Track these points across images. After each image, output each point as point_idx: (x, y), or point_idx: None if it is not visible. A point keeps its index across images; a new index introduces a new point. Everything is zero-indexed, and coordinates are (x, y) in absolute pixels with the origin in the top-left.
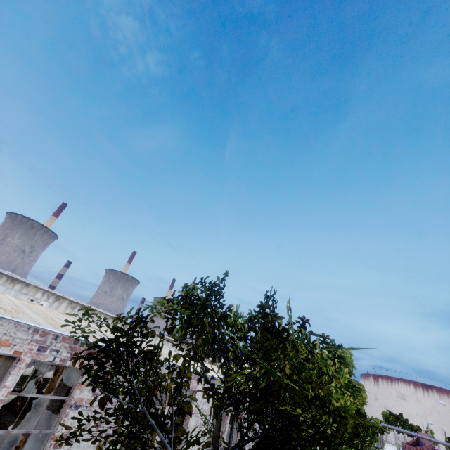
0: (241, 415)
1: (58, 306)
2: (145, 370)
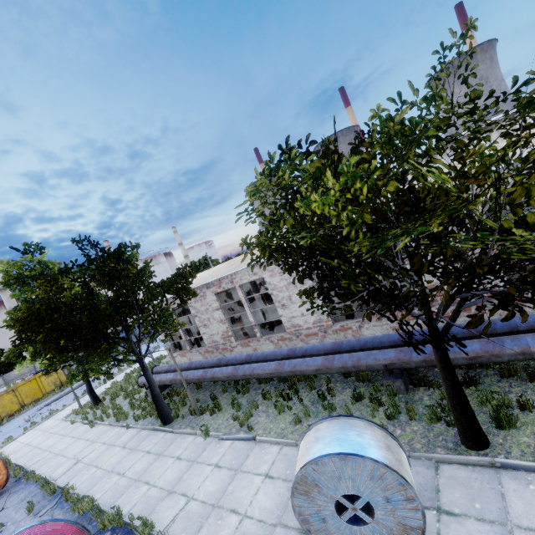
0: None
1: (498, 134)
2: (286, 263)
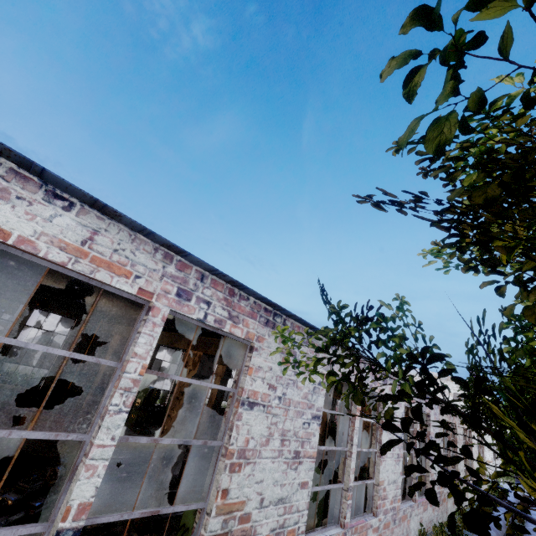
0: (427, 435)
1: None
2: None
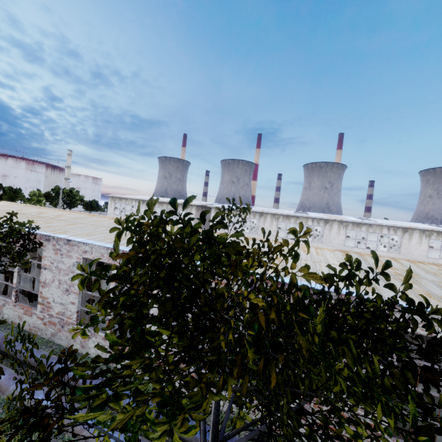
0: None
1: (264, 220)
2: None
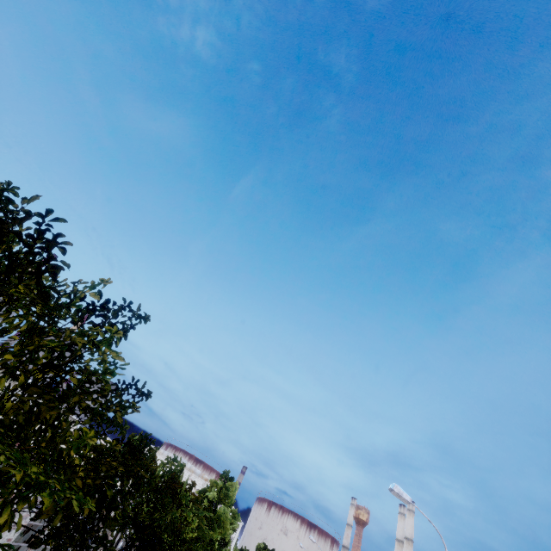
0: None
1: None
2: None
